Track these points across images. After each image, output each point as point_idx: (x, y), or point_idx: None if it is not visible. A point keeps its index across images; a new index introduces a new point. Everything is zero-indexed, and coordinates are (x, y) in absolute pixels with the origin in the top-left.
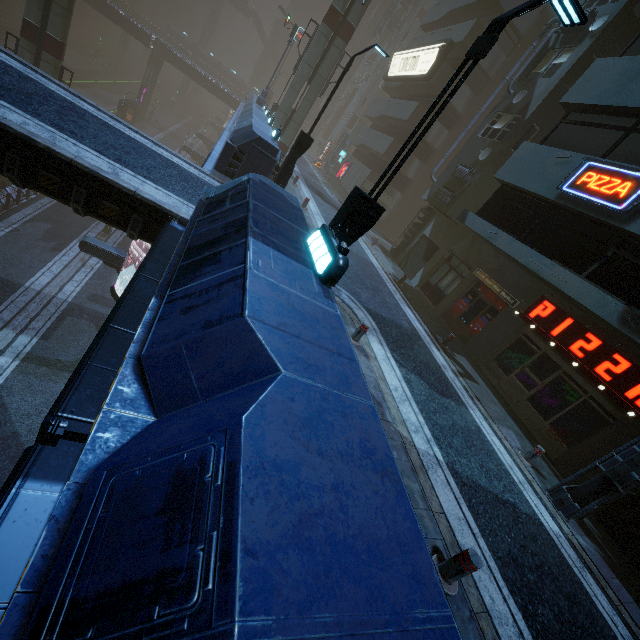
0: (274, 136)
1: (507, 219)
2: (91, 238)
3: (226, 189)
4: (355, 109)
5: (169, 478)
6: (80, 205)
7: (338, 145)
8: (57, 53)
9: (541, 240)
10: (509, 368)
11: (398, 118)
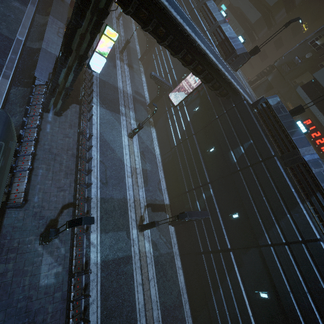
0: (242, 42)
1: (311, 93)
2: (154, 73)
3: (275, 103)
4: None
5: (315, 161)
6: (219, 91)
7: None
8: None
9: (320, 105)
10: None
11: (266, 1)
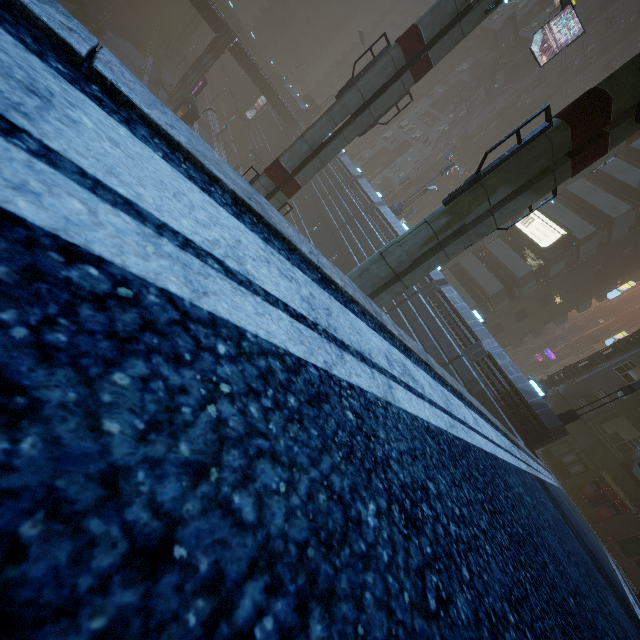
0: (542, 397)
1: None
2: None
3: None
4: (411, 171)
5: None
6: None
7: (402, 216)
8: (292, 195)
9: None
10: (629, 553)
11: (506, 266)
